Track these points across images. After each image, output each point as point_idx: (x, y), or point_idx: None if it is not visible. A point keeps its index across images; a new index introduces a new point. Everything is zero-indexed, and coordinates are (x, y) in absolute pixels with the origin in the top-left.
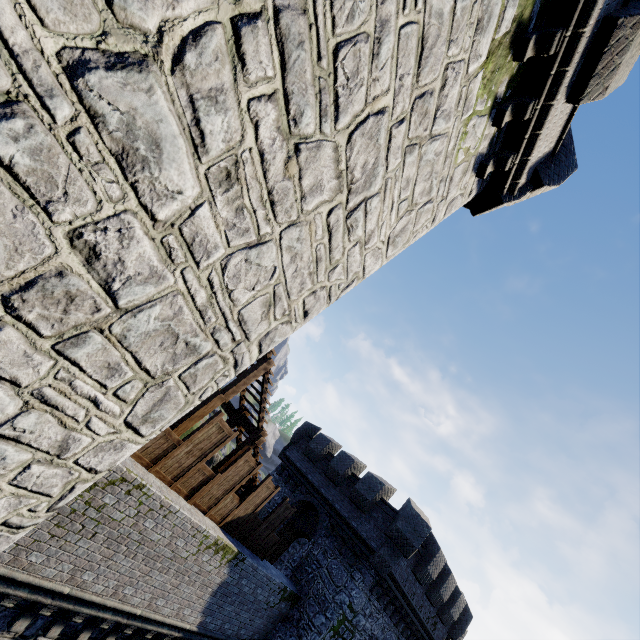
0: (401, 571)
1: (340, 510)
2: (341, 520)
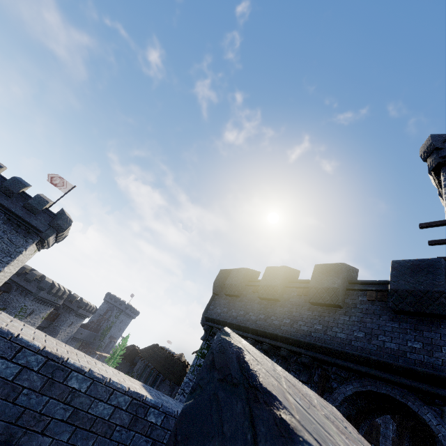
0: (42, 294)
1: (20, 284)
2: (21, 286)
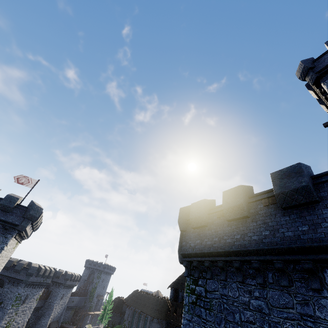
0: (32, 279)
1: (11, 276)
2: (12, 278)
